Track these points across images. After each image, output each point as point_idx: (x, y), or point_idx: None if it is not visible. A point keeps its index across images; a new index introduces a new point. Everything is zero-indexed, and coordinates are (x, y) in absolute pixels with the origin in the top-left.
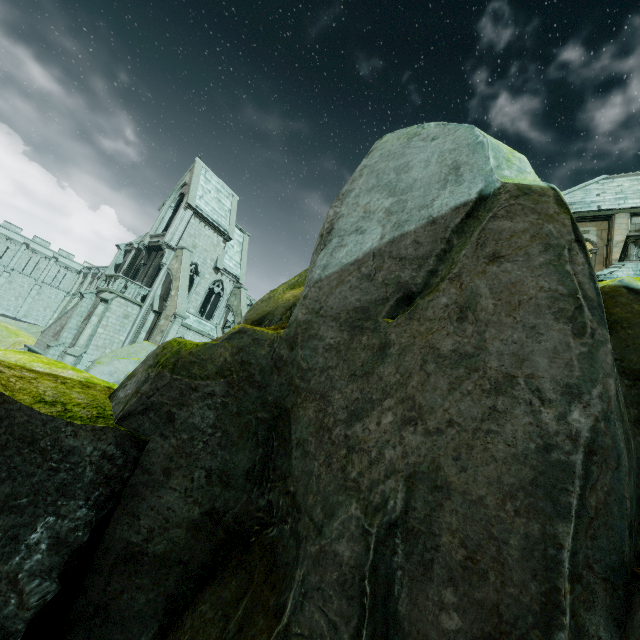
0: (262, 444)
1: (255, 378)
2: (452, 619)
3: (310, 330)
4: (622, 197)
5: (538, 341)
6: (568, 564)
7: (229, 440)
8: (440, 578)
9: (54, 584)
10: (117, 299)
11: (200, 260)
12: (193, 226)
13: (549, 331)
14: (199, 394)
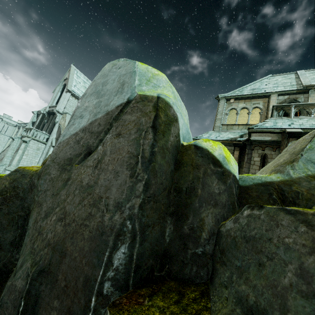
0: (20, 228)
1: (19, 195)
2: (54, 314)
3: (47, 170)
4: (276, 86)
5: (116, 179)
6: (97, 288)
7: (2, 227)
8: (55, 295)
9: None
10: (32, 140)
11: None
12: (71, 101)
13: (122, 174)
14: None
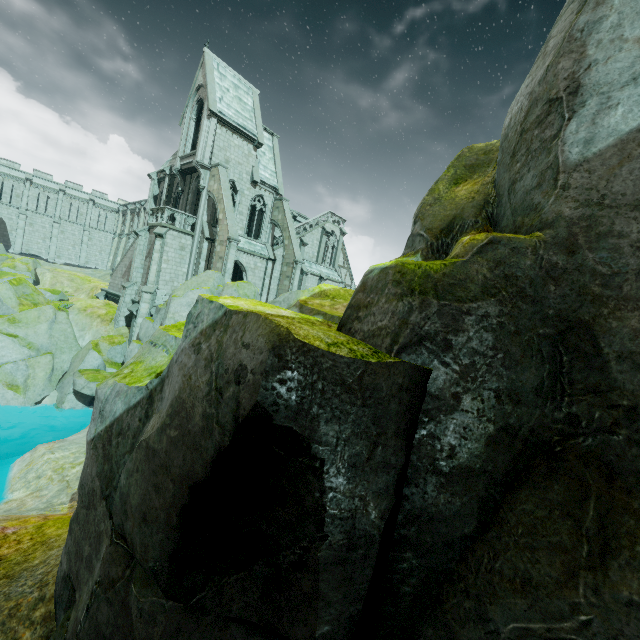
0: (548, 360)
1: (526, 292)
2: None
3: (597, 227)
4: None
5: None
6: None
7: (512, 360)
8: None
9: (390, 497)
10: (170, 232)
11: (236, 176)
12: (220, 137)
13: None
14: (472, 317)
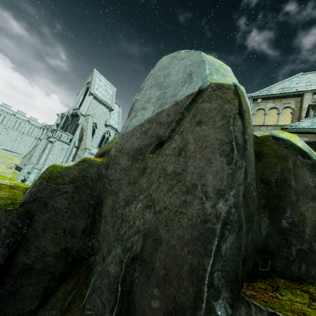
0: (91, 216)
1: (89, 184)
2: (156, 303)
3: (115, 160)
4: (309, 84)
5: (210, 167)
6: (208, 278)
7: (74, 214)
8: (153, 283)
9: None
10: (57, 141)
11: (97, 121)
12: (93, 104)
13: (216, 161)
14: (60, 192)
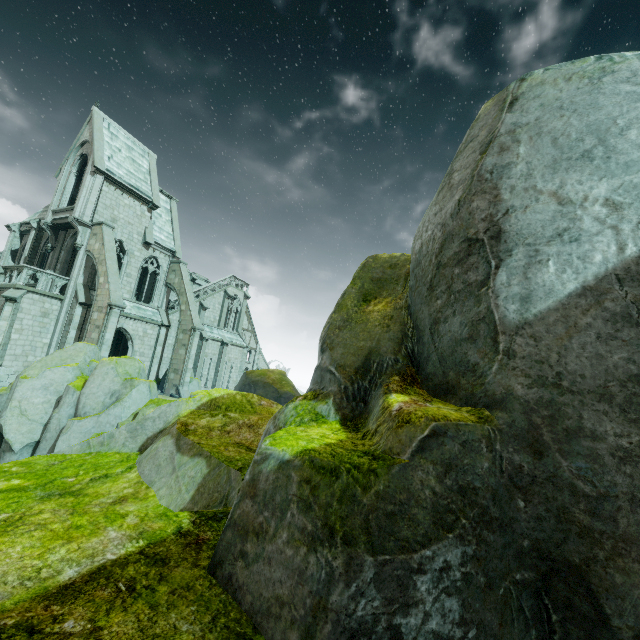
0: (533, 622)
1: (491, 513)
2: None
3: (562, 419)
4: None
5: None
6: None
7: (488, 636)
8: None
9: None
10: (28, 295)
11: (124, 236)
12: (107, 195)
13: None
14: (427, 576)
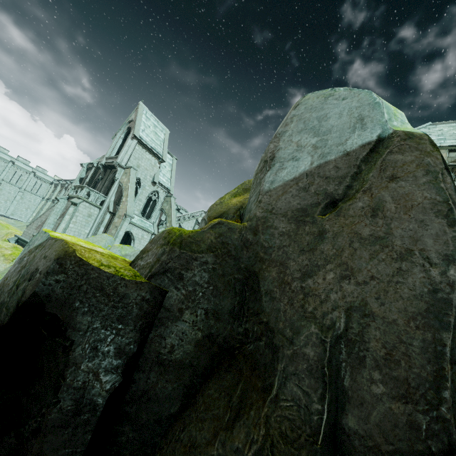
0: (238, 294)
1: (232, 253)
2: (379, 387)
3: (267, 223)
4: (442, 138)
5: (426, 229)
6: (449, 354)
7: (218, 291)
8: (370, 366)
9: (119, 377)
10: (83, 203)
11: (142, 176)
12: (137, 151)
13: (432, 223)
14: (198, 262)
